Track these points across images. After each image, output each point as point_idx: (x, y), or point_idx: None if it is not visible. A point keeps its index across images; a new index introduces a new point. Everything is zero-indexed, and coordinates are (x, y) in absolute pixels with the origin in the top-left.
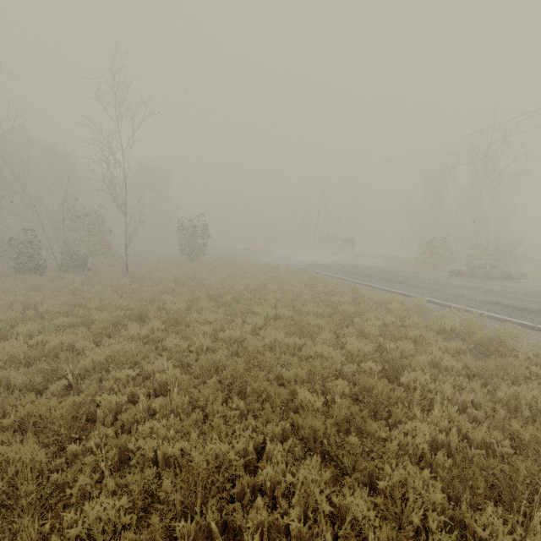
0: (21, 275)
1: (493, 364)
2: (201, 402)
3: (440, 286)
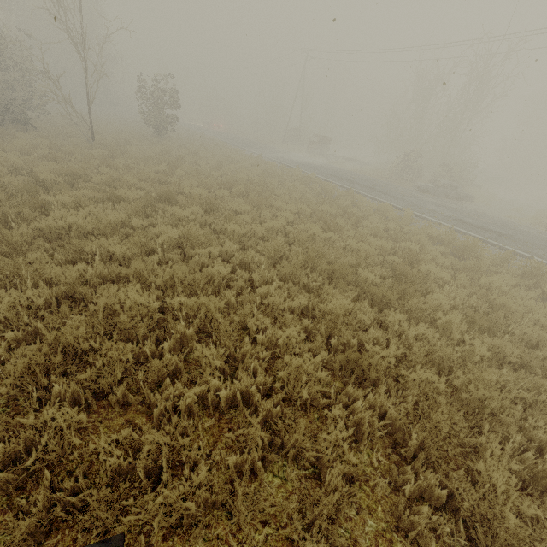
0: None
1: (472, 263)
2: (292, 276)
3: (416, 201)
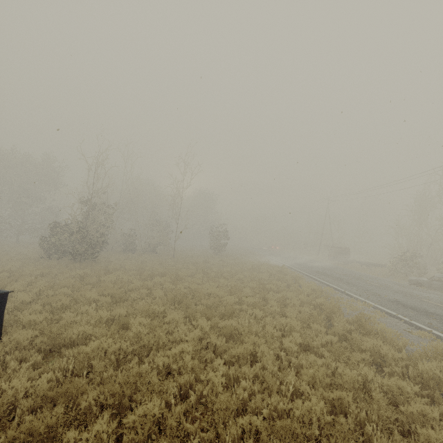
0: (125, 253)
1: (305, 315)
2: (163, 302)
3: (374, 288)
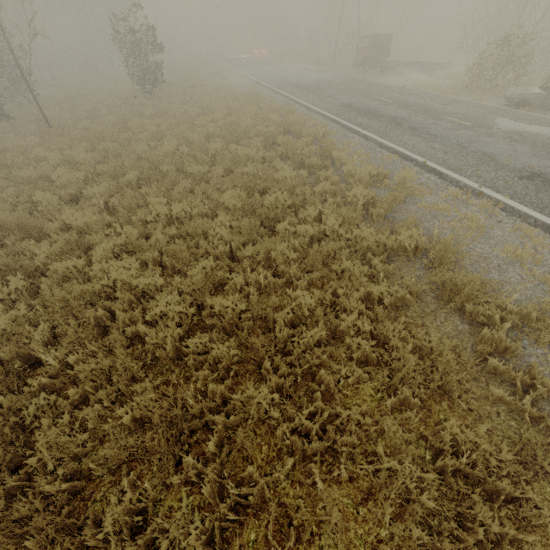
0: None
1: (414, 364)
2: None
3: (470, 136)
